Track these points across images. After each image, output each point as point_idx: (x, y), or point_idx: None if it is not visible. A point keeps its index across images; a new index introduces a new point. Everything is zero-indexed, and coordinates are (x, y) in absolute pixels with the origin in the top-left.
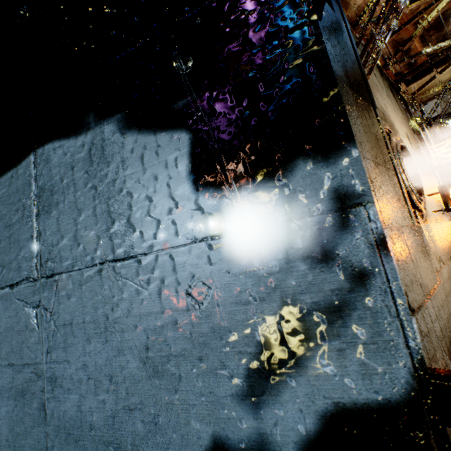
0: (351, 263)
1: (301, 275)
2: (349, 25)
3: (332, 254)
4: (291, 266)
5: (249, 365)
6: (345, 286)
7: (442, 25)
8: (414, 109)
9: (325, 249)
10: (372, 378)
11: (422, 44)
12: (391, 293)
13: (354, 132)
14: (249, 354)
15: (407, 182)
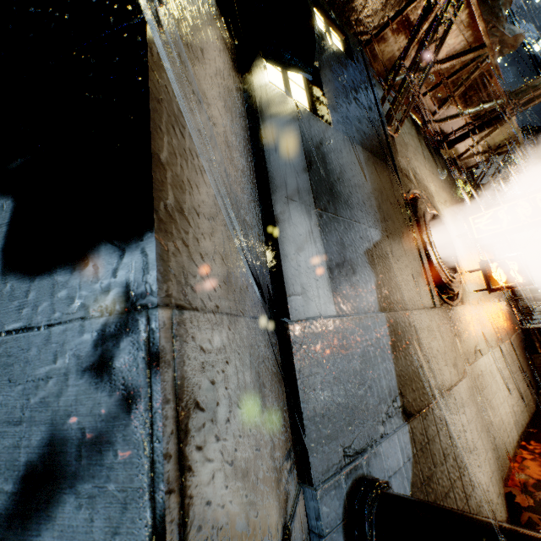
0: (123, 381)
1: (75, 392)
2: (379, 78)
3: (108, 366)
4: (69, 378)
5: (3, 509)
6: (112, 410)
7: (483, 86)
8: (460, 173)
9: (104, 359)
10: (114, 539)
11: (463, 104)
12: (151, 424)
13: (359, 197)
14: (6, 494)
15: (434, 257)
